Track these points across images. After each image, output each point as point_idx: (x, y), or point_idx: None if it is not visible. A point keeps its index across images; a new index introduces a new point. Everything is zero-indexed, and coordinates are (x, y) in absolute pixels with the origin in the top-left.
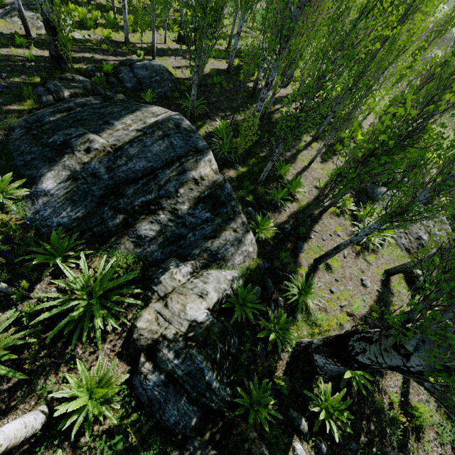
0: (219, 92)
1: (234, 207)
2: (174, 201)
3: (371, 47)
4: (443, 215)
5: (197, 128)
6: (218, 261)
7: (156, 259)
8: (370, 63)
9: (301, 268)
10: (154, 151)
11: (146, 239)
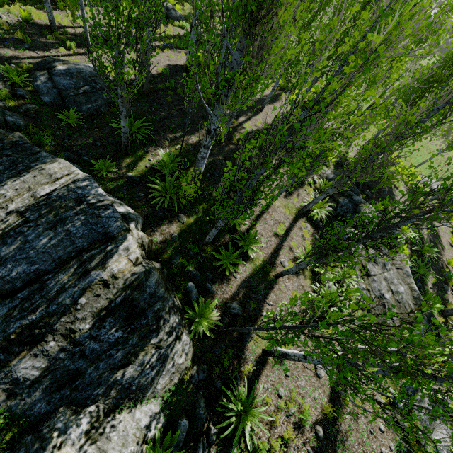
0: (171, 102)
1: (159, 311)
2: (71, 318)
3: (328, 144)
4: (407, 265)
5: (136, 161)
6: (133, 394)
7: (39, 413)
8: (341, 93)
9: (246, 368)
10: (41, 247)
11: (25, 383)
